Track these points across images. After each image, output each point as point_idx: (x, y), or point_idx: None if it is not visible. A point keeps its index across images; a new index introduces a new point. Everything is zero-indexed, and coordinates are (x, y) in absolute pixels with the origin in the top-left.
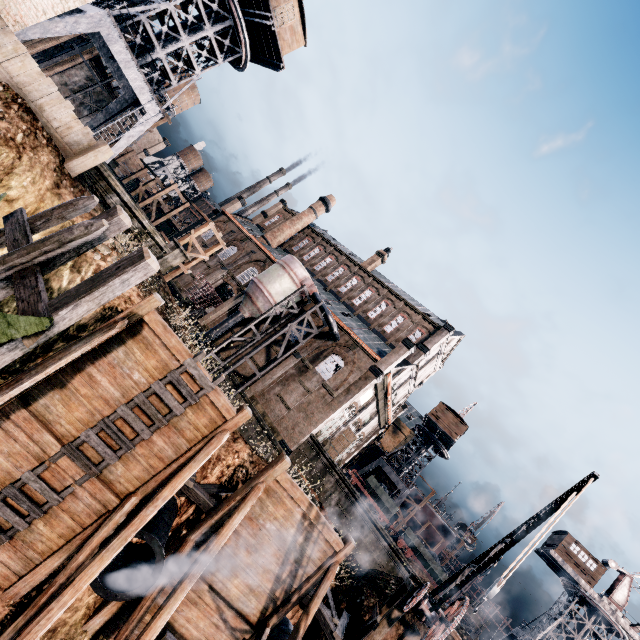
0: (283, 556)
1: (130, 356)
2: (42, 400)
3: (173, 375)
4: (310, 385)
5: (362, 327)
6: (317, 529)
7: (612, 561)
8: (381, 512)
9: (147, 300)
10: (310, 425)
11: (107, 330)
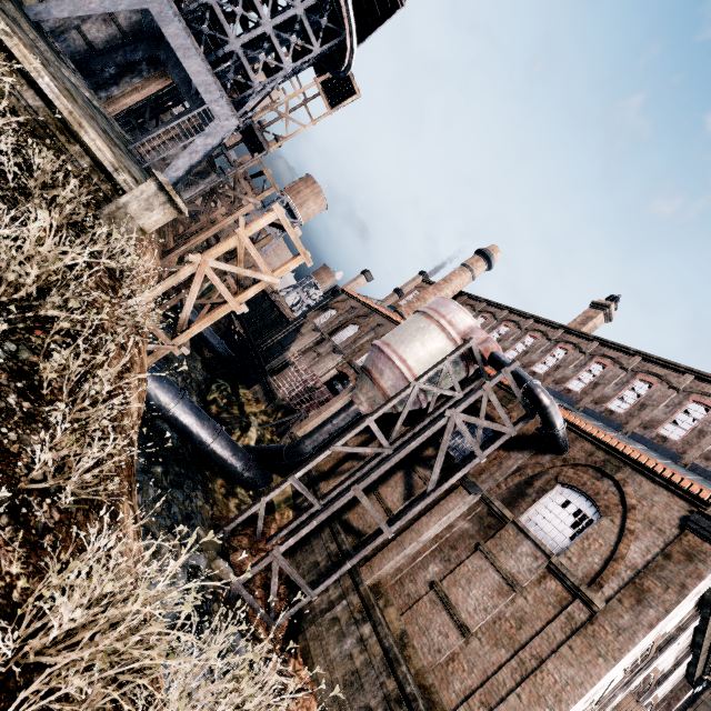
0: None
1: None
2: None
3: None
4: (514, 565)
5: (605, 429)
6: None
7: None
8: None
9: None
10: (538, 702)
11: None
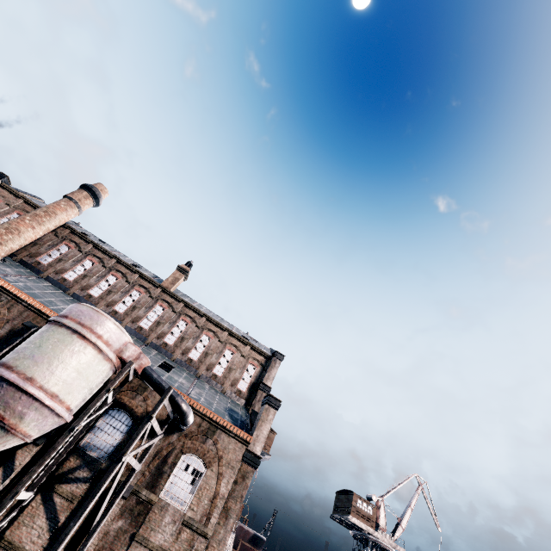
0: None
1: None
2: None
3: None
4: (162, 537)
5: (191, 379)
6: None
7: (373, 495)
8: None
9: None
10: None
11: None
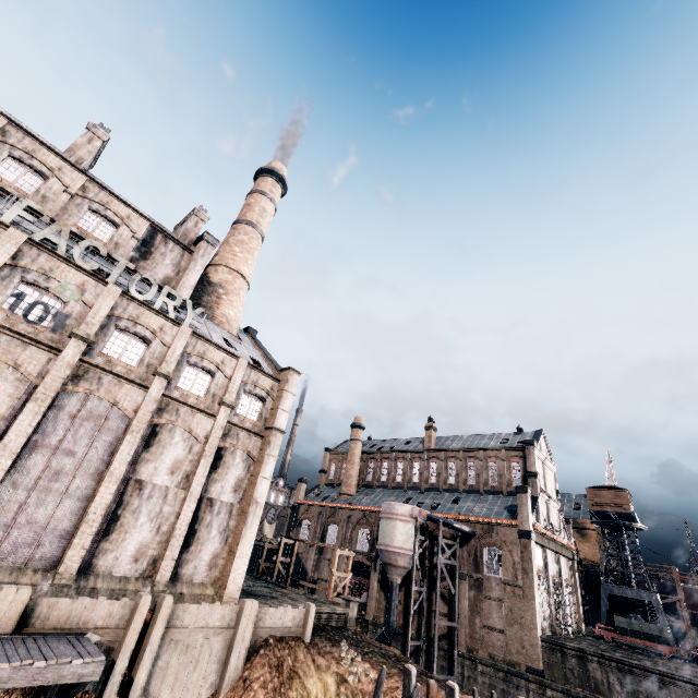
0: None
1: None
2: None
3: None
4: (496, 593)
5: (476, 499)
6: None
7: None
8: (659, 646)
9: (431, 690)
10: (531, 630)
11: None
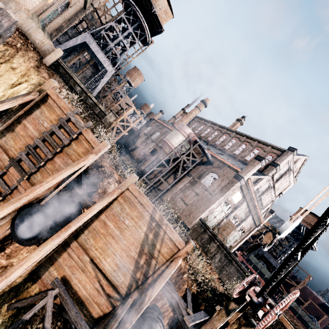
0: (139, 247)
1: (43, 114)
2: (4, 138)
3: (61, 120)
4: (198, 190)
5: (230, 159)
6: (163, 230)
7: None
8: (262, 281)
9: (48, 82)
10: (199, 212)
11: (26, 95)
